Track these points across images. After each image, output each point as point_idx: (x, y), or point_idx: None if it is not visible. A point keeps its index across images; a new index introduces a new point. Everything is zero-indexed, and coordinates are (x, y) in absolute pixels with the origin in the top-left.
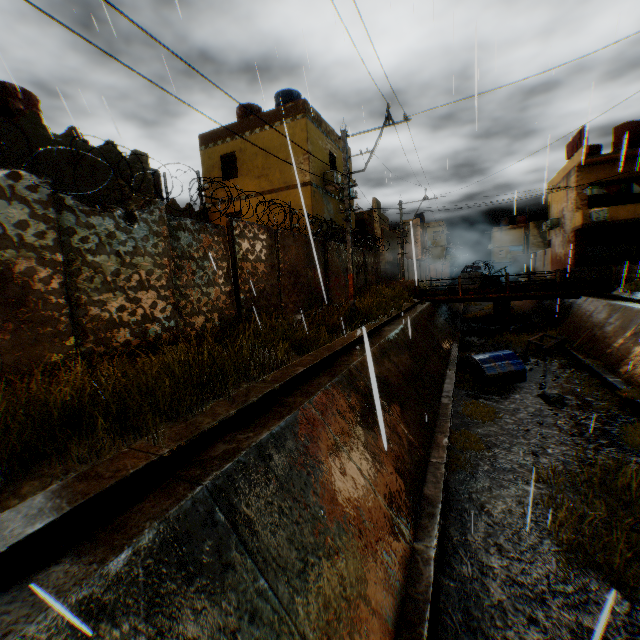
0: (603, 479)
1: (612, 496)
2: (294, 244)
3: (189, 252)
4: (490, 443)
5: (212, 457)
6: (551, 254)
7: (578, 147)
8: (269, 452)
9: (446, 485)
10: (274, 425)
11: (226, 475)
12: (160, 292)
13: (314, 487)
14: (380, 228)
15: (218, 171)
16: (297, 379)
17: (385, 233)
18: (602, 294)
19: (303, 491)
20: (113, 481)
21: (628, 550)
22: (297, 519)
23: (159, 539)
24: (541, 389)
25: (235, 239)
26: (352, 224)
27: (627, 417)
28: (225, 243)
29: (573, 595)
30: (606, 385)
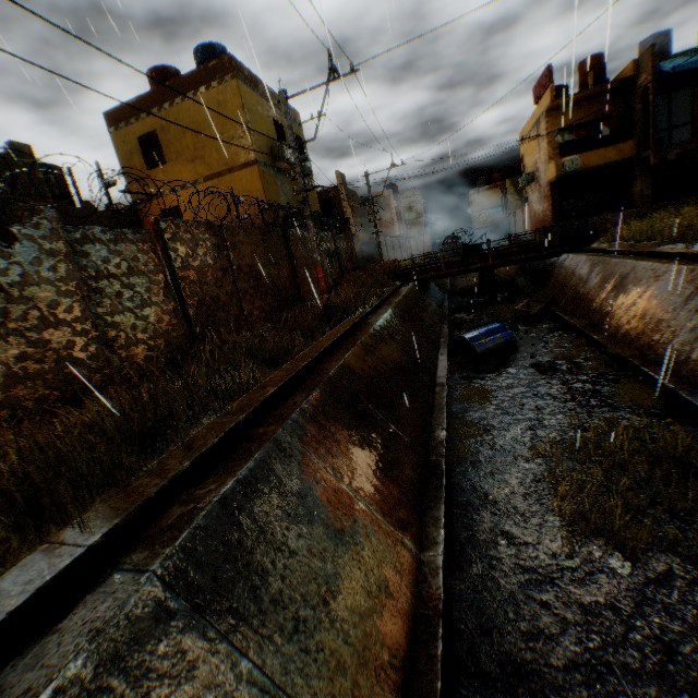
0: (598, 443)
1: (607, 459)
2: (247, 239)
3: (107, 269)
4: (489, 426)
5: (164, 528)
6: (530, 212)
7: (545, 90)
8: (237, 504)
9: (449, 481)
10: (241, 468)
11: (182, 549)
12: (76, 327)
13: (299, 529)
14: (349, 206)
15: (139, 158)
16: (268, 403)
17: (356, 211)
18: (582, 249)
19: (286, 537)
20: (22, 599)
21: (626, 511)
22: (282, 573)
23: (93, 661)
24: (533, 358)
25: (168, 244)
26: (316, 205)
27: (615, 373)
28: (156, 251)
29: (580, 569)
30: (593, 343)
